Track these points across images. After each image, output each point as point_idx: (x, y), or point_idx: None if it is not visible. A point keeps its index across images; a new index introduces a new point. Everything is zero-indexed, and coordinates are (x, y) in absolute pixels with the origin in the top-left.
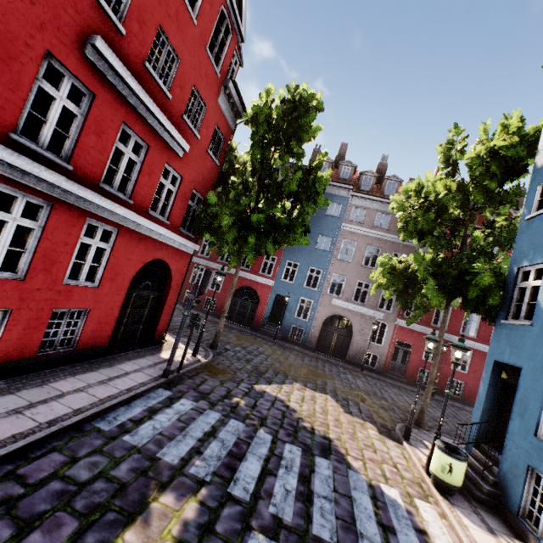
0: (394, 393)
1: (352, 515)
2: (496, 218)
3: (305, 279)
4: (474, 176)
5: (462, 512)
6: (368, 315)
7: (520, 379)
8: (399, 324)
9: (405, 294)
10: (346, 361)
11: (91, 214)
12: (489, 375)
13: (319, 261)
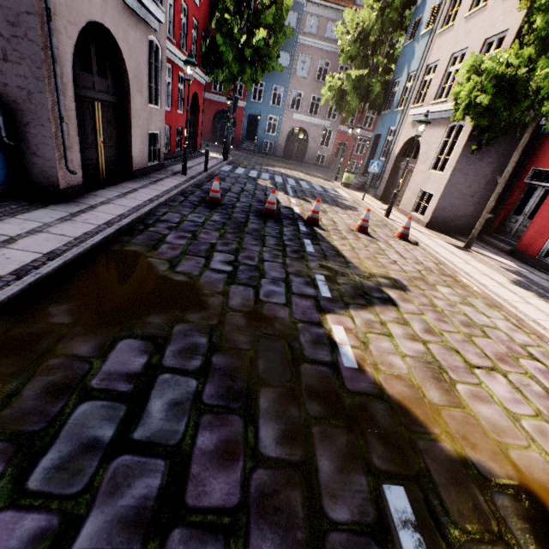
0: (334, 174)
1: (314, 187)
2: (400, 39)
3: (271, 98)
4: (391, 2)
5: (350, 190)
6: (320, 125)
7: (381, 139)
8: (340, 130)
9: (341, 103)
10: (304, 162)
11: (179, 68)
12: (372, 142)
13: (281, 79)
